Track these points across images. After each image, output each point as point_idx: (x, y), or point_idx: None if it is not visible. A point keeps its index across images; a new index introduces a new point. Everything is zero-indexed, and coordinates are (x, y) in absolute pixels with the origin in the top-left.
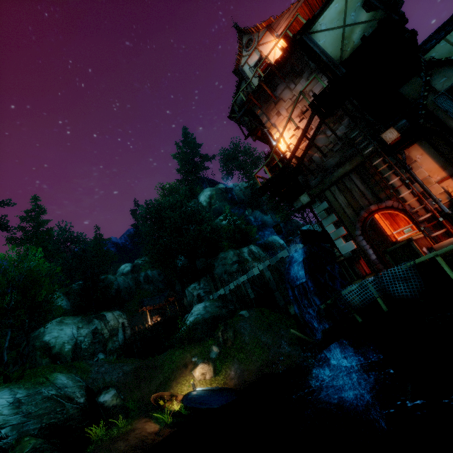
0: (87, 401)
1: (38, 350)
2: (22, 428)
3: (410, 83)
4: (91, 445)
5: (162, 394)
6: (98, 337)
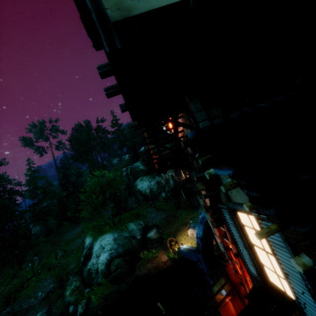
0: (141, 237)
1: (137, 192)
2: (117, 250)
3: None
4: (140, 260)
5: (173, 239)
6: (160, 185)
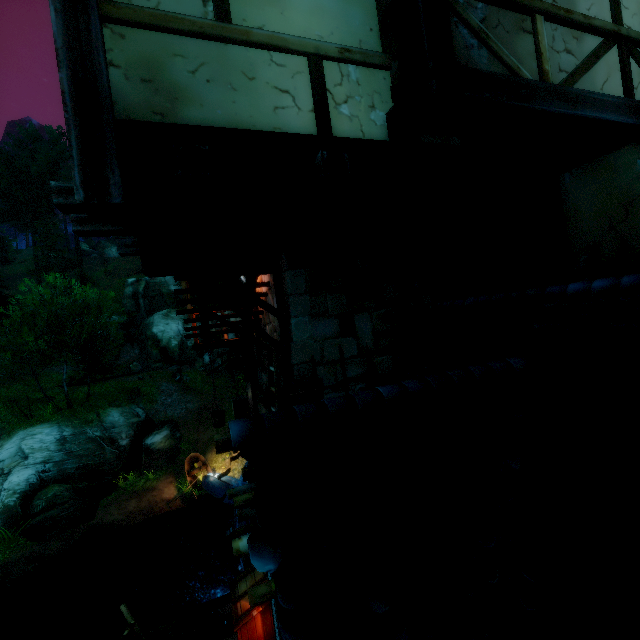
0: (131, 444)
1: (149, 339)
2: (62, 466)
3: (606, 168)
4: (115, 492)
5: (199, 456)
6: None
